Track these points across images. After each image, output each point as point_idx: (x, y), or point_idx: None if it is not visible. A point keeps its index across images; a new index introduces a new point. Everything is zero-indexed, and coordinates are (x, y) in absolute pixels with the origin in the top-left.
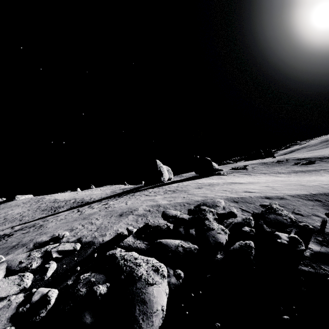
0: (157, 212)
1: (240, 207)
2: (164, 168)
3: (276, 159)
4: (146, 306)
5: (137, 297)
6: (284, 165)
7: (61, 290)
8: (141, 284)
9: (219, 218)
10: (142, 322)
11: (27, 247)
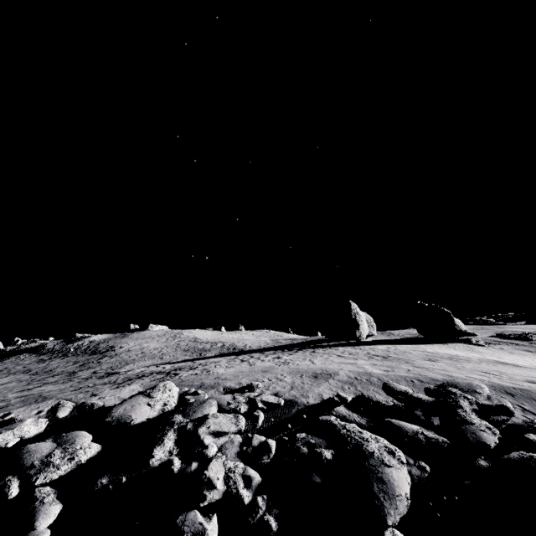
0: (368, 382)
1: (519, 405)
2: (362, 316)
3: None
4: (386, 486)
5: (372, 474)
6: None
7: (277, 443)
8: (374, 461)
9: (481, 411)
10: (384, 500)
11: (218, 389)
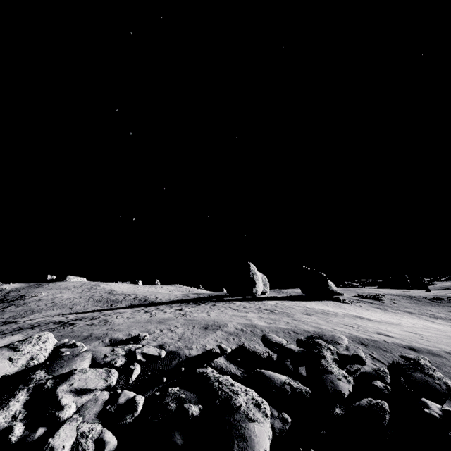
0: (252, 334)
1: (370, 354)
2: (259, 276)
3: (431, 293)
4: (246, 443)
5: (235, 430)
6: (444, 307)
7: (146, 399)
8: (239, 416)
9: (340, 360)
10: None
11: (103, 341)
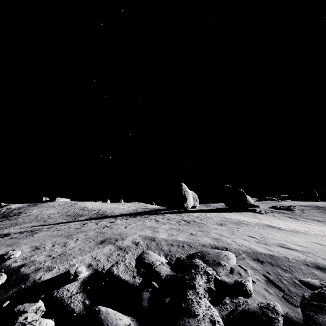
0: (145, 247)
1: (264, 274)
2: (190, 193)
3: None
4: None
5: None
6: None
7: None
8: None
9: (217, 291)
10: None
11: None
